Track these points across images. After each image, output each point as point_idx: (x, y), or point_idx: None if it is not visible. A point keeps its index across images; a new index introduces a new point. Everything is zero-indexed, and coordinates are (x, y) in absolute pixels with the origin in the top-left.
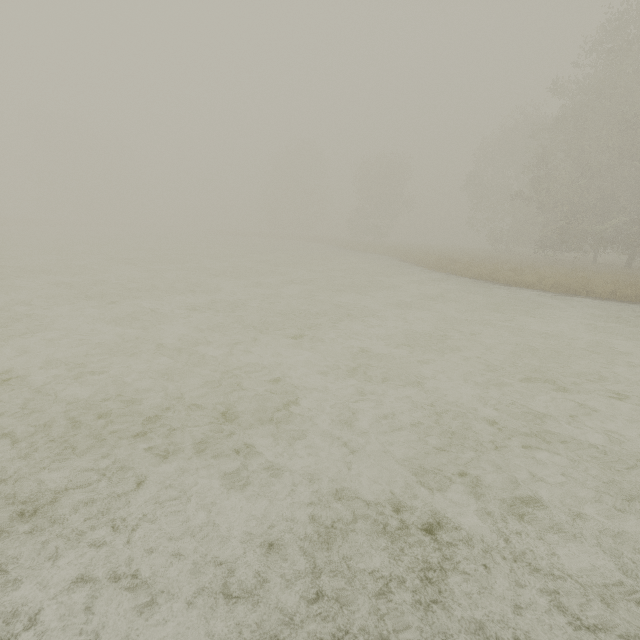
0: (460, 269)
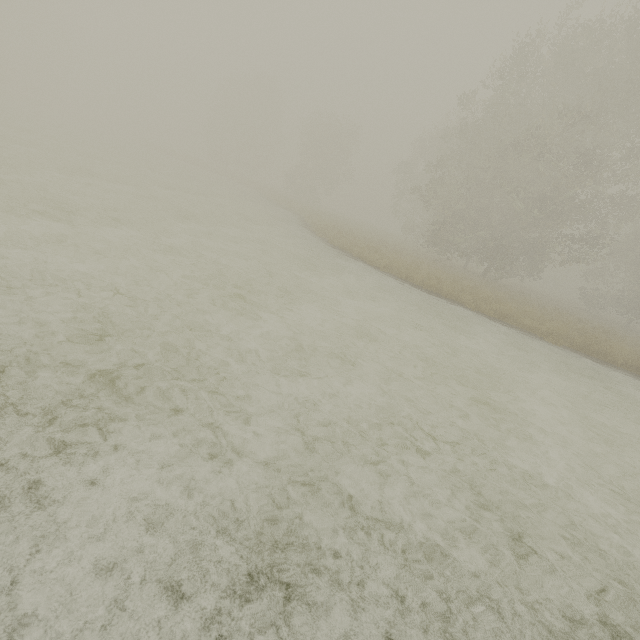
0: (332, 236)
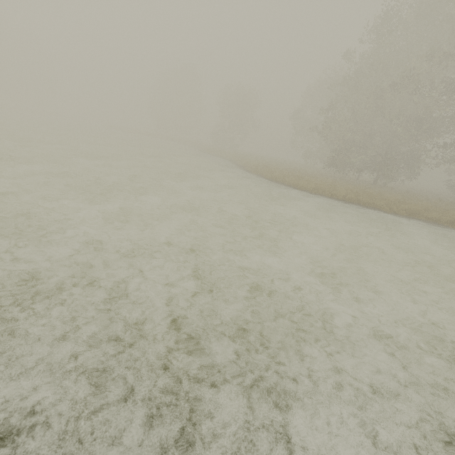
0: (265, 172)
